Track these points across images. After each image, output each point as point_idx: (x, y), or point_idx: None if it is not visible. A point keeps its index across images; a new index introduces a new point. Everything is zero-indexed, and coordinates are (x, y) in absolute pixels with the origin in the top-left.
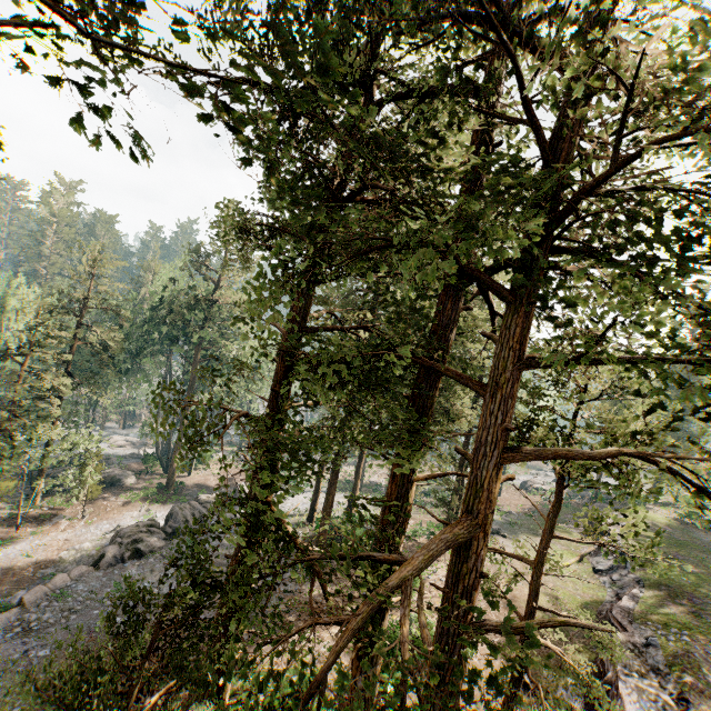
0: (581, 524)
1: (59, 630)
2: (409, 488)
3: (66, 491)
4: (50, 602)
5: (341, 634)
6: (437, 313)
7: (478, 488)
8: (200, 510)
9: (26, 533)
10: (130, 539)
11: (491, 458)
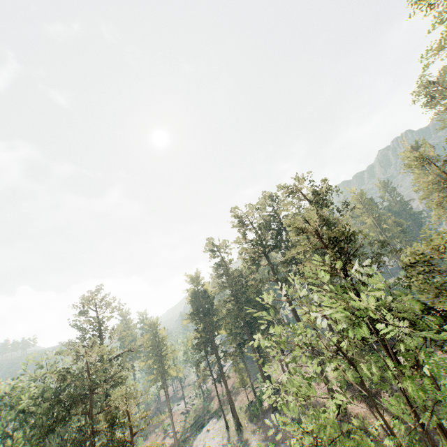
0: None
1: None
2: None
3: None
4: None
5: None
6: None
7: None
8: None
9: None
10: None
11: None
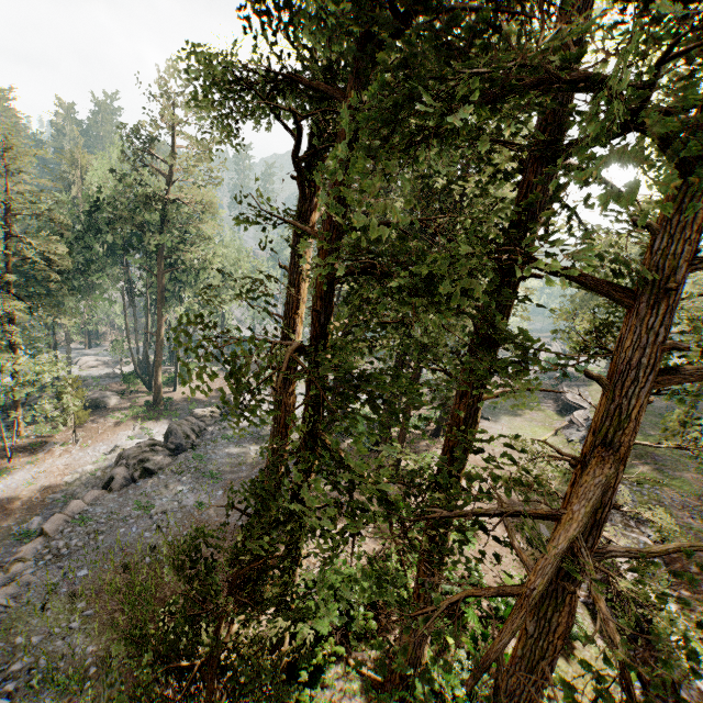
0: (552, 402)
1: (90, 551)
2: (478, 407)
3: (49, 418)
4: (72, 528)
5: (516, 609)
6: (521, 198)
7: (622, 418)
8: (198, 424)
9: (20, 463)
10: (136, 460)
11: (644, 383)
